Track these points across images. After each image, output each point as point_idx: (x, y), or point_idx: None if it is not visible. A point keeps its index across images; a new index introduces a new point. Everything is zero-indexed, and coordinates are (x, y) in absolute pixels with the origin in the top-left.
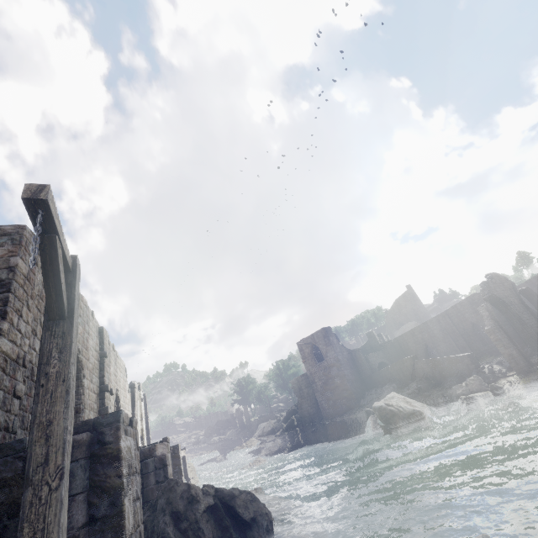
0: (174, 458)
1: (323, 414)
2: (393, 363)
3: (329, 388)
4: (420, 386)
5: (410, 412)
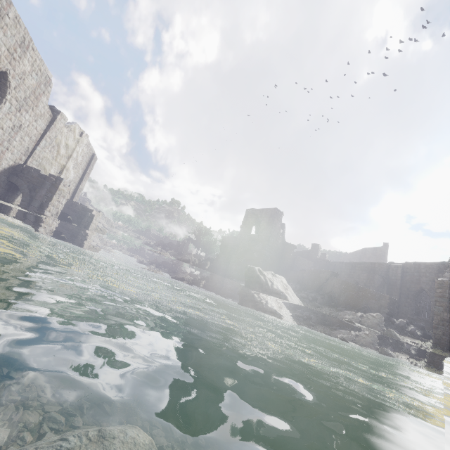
0: (52, 186)
1: (228, 272)
2: (312, 269)
3: (245, 257)
4: (318, 297)
5: (276, 291)
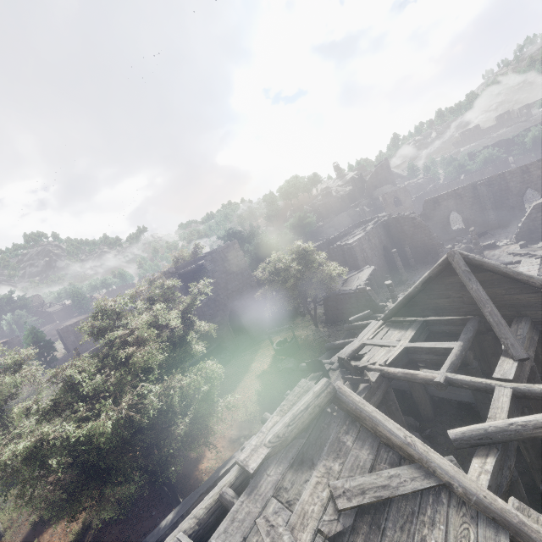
0: None
1: None
2: None
3: None
4: None
5: None
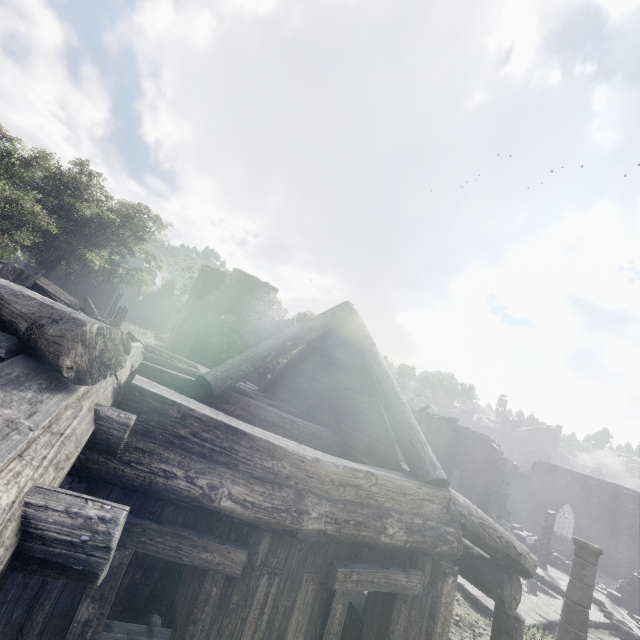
0: None
1: None
2: None
3: None
4: None
5: None
